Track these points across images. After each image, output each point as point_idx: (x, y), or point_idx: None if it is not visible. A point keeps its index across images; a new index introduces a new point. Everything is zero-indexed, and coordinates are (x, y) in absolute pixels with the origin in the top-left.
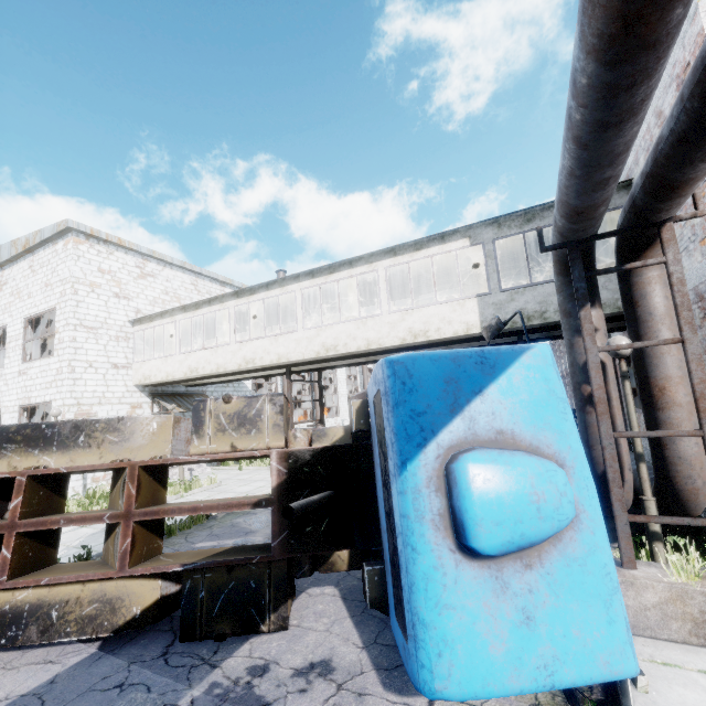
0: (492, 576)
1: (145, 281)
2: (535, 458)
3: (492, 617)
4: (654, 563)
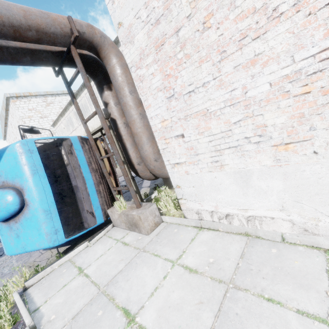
0: (8, 226)
1: (50, 107)
2: (3, 191)
3: (10, 236)
4: (131, 202)
